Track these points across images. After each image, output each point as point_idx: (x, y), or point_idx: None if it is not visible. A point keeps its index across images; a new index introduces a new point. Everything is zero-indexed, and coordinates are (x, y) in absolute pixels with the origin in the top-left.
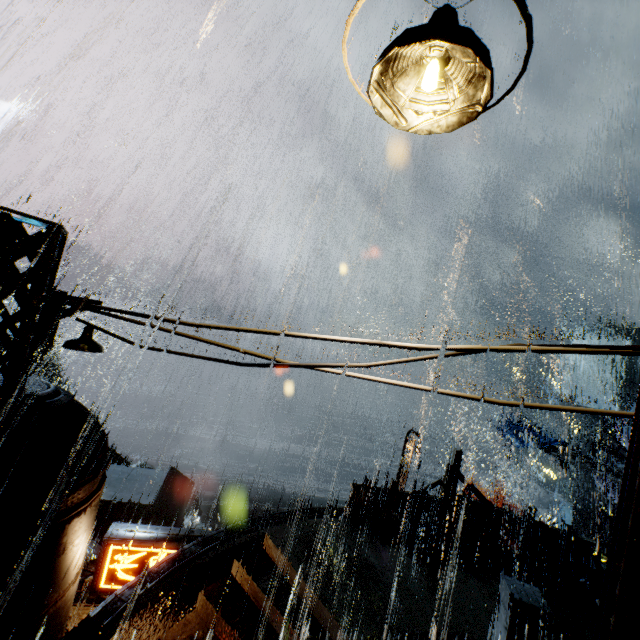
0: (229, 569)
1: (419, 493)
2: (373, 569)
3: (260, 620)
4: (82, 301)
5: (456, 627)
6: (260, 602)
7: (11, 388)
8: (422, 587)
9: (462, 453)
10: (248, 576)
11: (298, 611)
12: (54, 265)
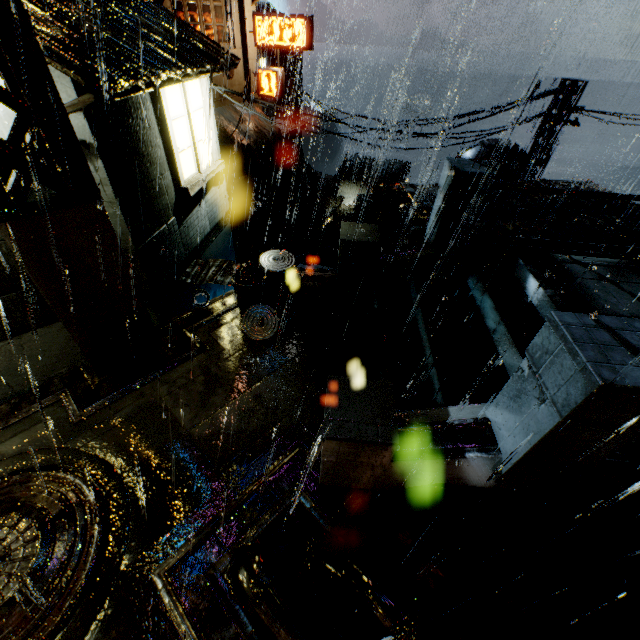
0: None
1: None
2: None
3: None
4: (579, 108)
5: None
6: None
7: (557, 141)
8: None
9: None
10: None
11: None
12: (571, 95)
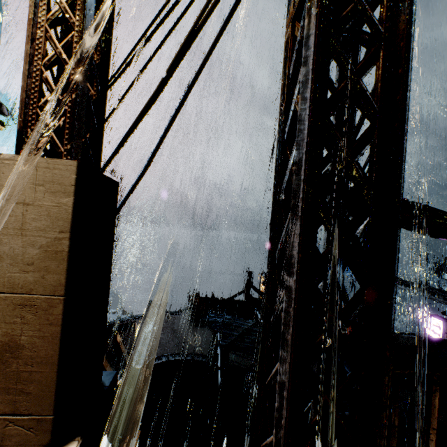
0: (116, 337)
1: (229, 299)
2: (182, 333)
3: (120, 355)
4: None
5: (207, 352)
6: (122, 348)
7: None
8: (204, 339)
9: (252, 273)
10: (120, 338)
11: (135, 349)
12: None
